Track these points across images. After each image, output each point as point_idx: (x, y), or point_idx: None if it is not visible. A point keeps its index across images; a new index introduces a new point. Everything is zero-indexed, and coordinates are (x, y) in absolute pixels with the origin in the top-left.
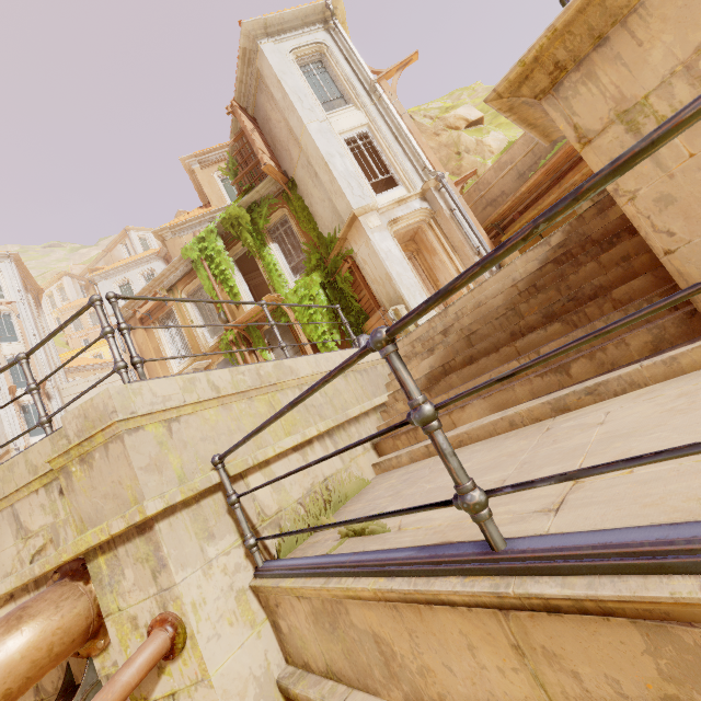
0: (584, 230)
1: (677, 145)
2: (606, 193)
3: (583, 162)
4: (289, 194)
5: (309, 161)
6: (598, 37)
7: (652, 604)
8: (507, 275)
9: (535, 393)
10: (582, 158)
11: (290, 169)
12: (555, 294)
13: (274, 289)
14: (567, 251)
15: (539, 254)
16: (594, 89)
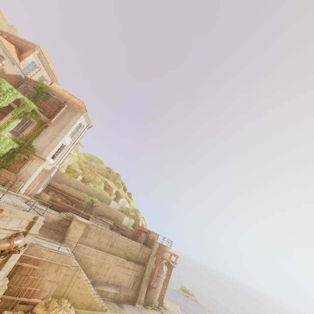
0: (63, 221)
1: (75, 232)
2: (67, 217)
3: (67, 195)
4: (43, 126)
5: (56, 135)
6: (81, 222)
7: (62, 254)
8: (53, 215)
9: (48, 238)
10: (68, 193)
11: (51, 124)
12: (56, 227)
13: (1, 127)
14: (60, 223)
15: (57, 217)
16: (78, 224)
